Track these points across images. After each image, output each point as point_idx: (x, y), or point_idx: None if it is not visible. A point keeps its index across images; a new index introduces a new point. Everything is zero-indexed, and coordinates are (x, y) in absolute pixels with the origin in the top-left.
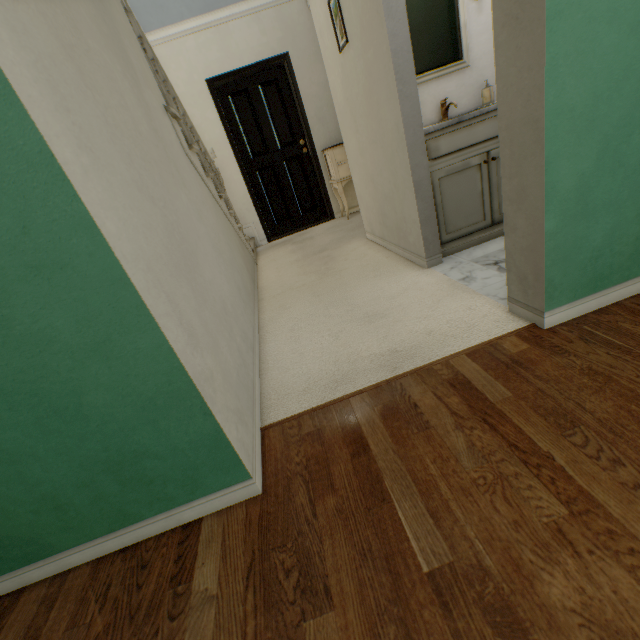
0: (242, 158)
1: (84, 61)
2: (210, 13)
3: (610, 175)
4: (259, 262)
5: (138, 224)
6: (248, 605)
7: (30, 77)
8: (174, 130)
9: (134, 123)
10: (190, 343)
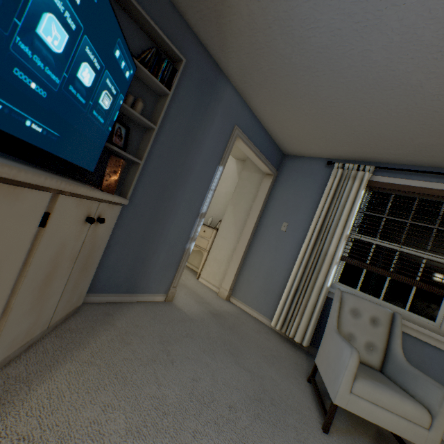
0: None
1: None
2: None
3: None
4: None
5: None
6: None
7: None
8: None
9: None
10: None
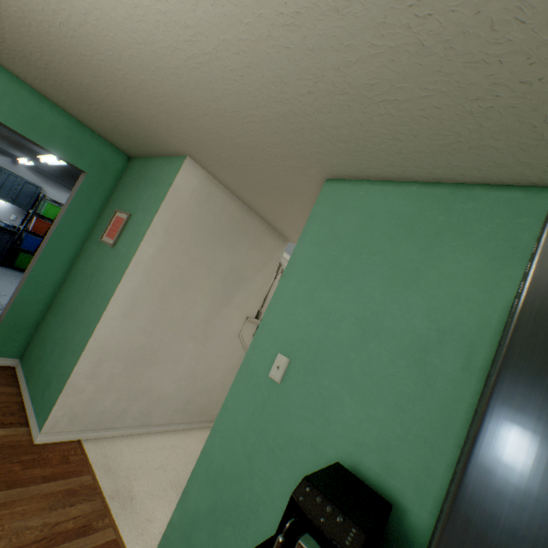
0: None
1: (173, 297)
2: None
3: (209, 534)
4: None
5: (122, 337)
6: None
7: (125, 299)
8: (243, 325)
9: (185, 316)
10: (88, 375)
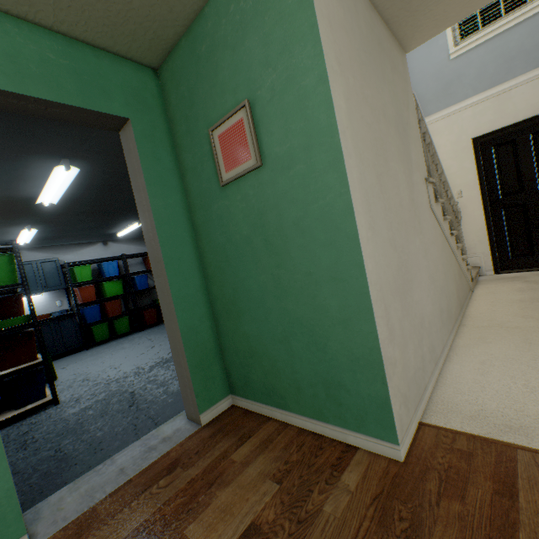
0: (488, 197)
1: (384, 178)
2: (493, 87)
3: None
4: (475, 290)
5: (382, 264)
6: (368, 512)
7: (360, 202)
8: (426, 192)
9: (399, 201)
10: (388, 337)
